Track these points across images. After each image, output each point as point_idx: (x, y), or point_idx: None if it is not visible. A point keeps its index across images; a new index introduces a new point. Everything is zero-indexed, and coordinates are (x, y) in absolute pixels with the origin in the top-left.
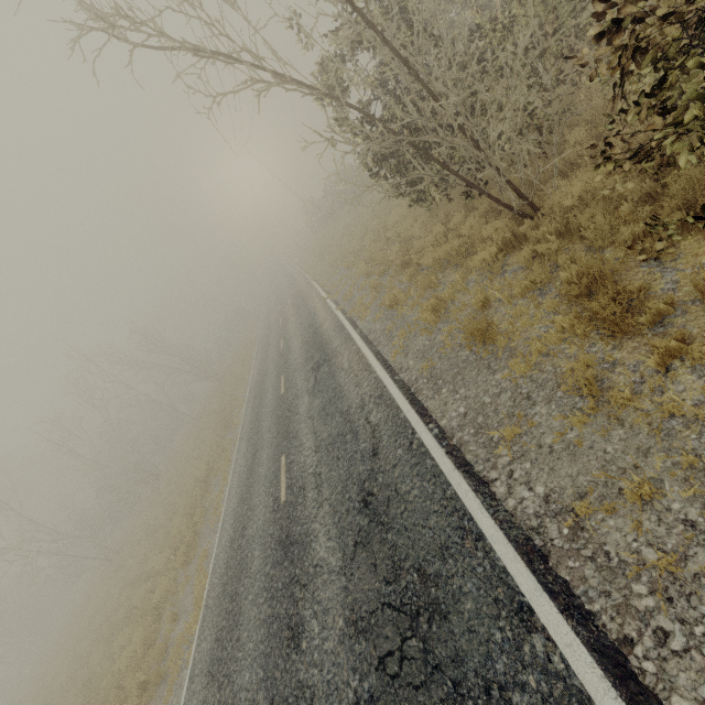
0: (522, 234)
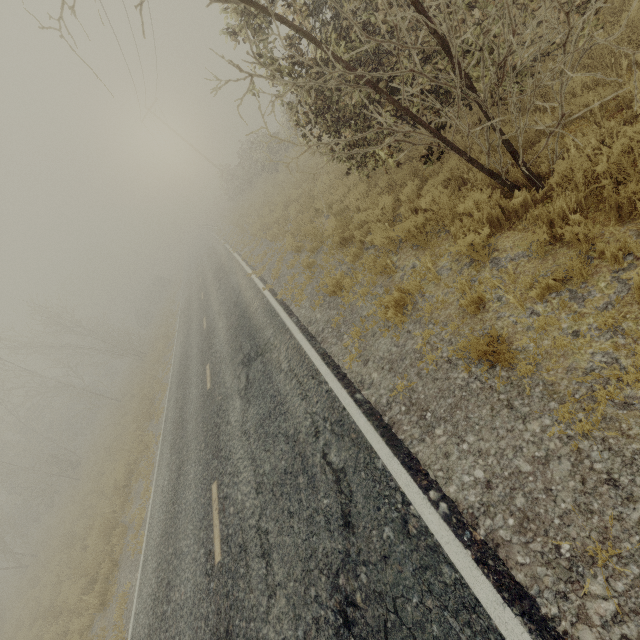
0: (514, 209)
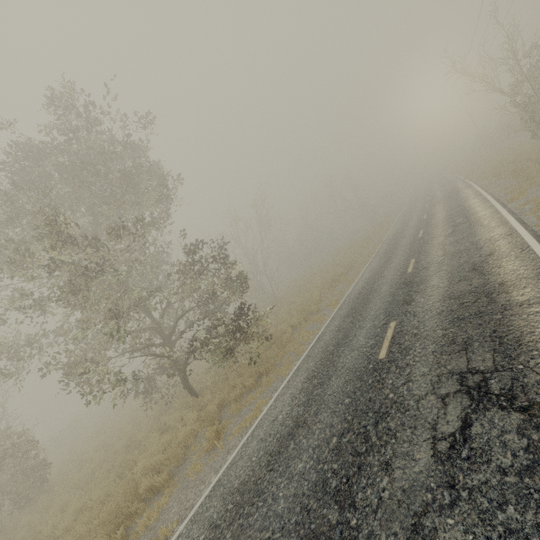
0: None
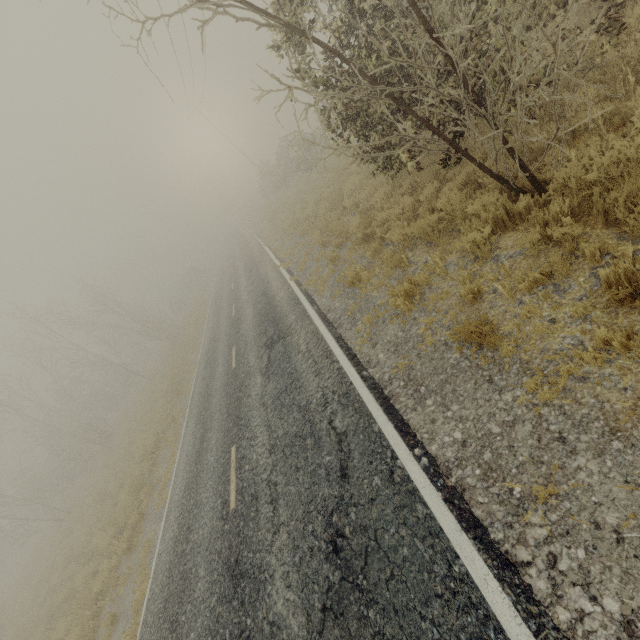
0: (518, 212)
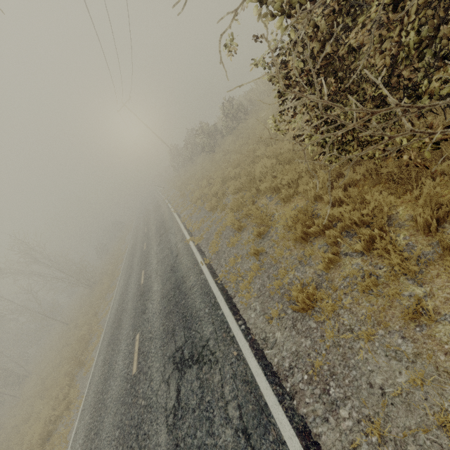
0: None
